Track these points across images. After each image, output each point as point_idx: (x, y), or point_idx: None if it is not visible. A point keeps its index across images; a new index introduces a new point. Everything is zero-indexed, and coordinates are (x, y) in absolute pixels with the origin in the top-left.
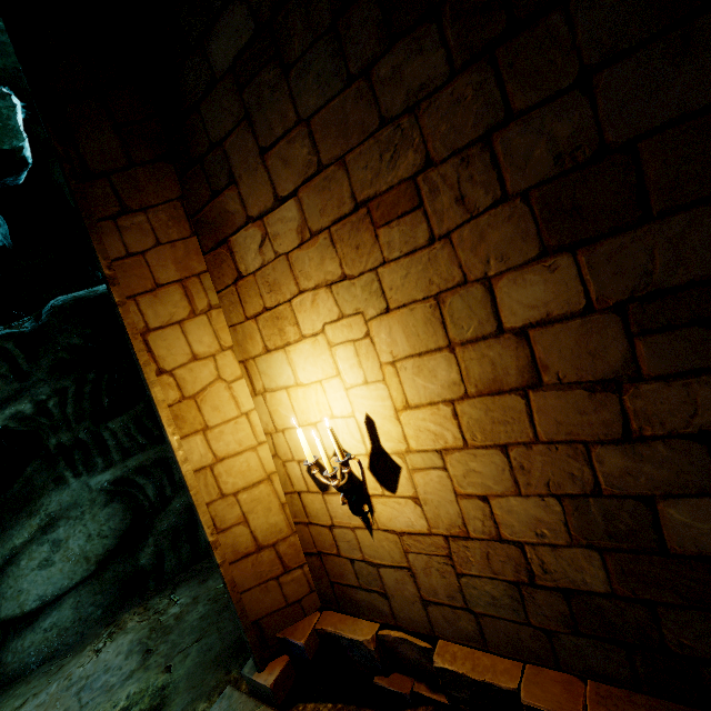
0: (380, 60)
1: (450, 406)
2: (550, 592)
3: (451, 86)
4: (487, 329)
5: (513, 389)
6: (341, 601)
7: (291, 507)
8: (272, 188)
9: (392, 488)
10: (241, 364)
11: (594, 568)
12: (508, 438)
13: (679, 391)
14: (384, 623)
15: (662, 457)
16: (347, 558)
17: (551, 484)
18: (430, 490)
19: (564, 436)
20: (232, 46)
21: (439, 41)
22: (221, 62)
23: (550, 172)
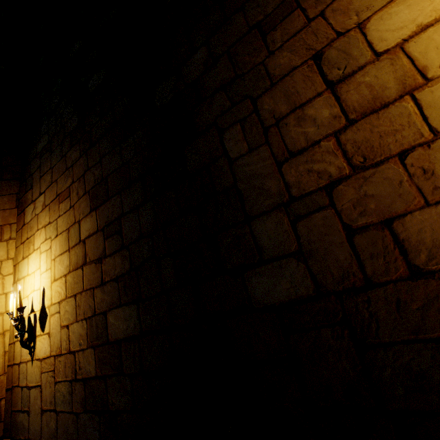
0: (68, 152)
1: (65, 277)
2: (80, 383)
3: (80, 160)
4: (77, 241)
5: (81, 266)
6: (12, 427)
7: (9, 354)
8: (40, 190)
9: (44, 329)
10: (14, 267)
11: (93, 360)
12: (77, 290)
13: (113, 260)
14: (24, 439)
15: (109, 290)
16: (21, 386)
17: (85, 313)
18: (54, 326)
19: (89, 286)
20: (42, 145)
21: (79, 148)
22: (39, 150)
23: (94, 185)
